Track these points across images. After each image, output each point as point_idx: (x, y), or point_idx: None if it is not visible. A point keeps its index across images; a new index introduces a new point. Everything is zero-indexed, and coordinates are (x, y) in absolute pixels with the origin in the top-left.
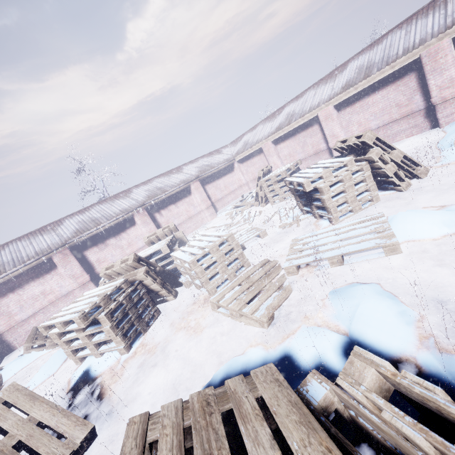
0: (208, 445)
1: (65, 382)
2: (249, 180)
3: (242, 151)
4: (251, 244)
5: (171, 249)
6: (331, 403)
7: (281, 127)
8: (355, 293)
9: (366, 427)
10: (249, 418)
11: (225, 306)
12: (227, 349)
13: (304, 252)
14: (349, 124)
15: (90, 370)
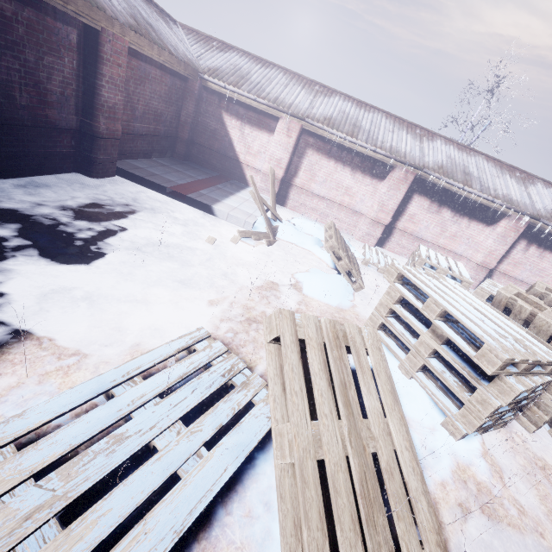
0: None
1: None
2: None
3: None
4: None
5: None
6: None
7: None
8: None
9: None
10: None
11: None
12: None
13: None
14: None
15: None
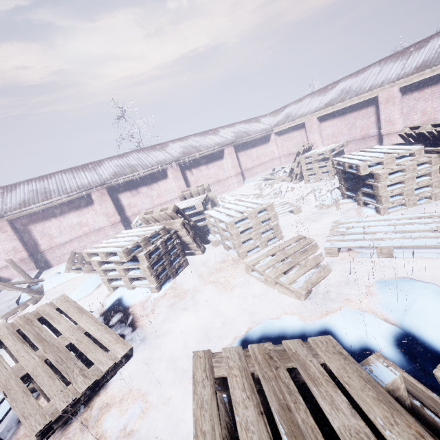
0: (282, 396)
1: (100, 304)
2: (282, 154)
3: (283, 123)
4: (282, 218)
5: (204, 207)
6: (397, 388)
7: (332, 103)
8: (411, 288)
9: (435, 420)
10: (319, 381)
11: (260, 271)
12: (259, 311)
13: (348, 236)
14: (411, 111)
15: (123, 299)
